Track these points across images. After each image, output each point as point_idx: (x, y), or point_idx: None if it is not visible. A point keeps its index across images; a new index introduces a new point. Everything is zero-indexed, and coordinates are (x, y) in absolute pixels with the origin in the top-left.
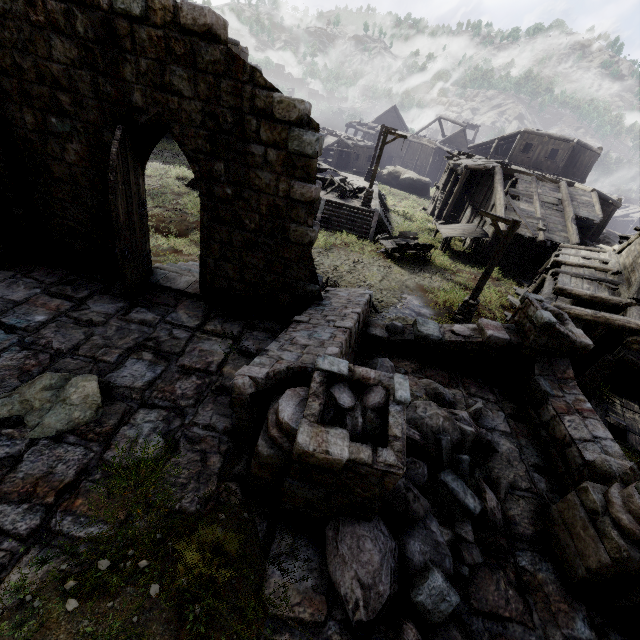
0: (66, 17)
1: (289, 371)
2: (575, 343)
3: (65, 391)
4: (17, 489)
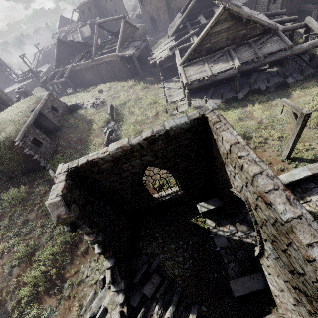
0: None
1: None
2: (22, 91)
3: None
4: None
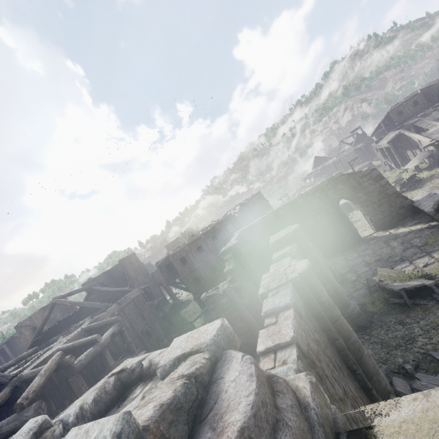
0: (313, 196)
1: (435, 204)
2: None
3: (392, 246)
4: (412, 255)
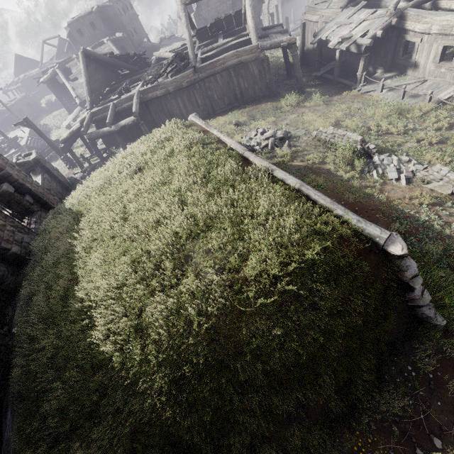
0: None
1: None
2: (31, 161)
3: None
4: None
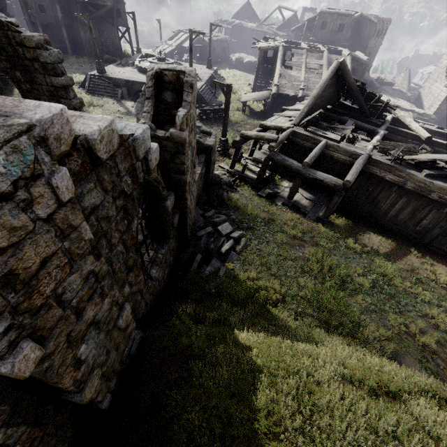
0: None
1: None
2: (204, 145)
3: None
4: None
